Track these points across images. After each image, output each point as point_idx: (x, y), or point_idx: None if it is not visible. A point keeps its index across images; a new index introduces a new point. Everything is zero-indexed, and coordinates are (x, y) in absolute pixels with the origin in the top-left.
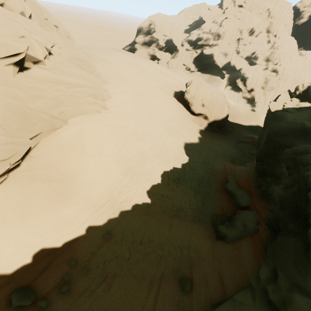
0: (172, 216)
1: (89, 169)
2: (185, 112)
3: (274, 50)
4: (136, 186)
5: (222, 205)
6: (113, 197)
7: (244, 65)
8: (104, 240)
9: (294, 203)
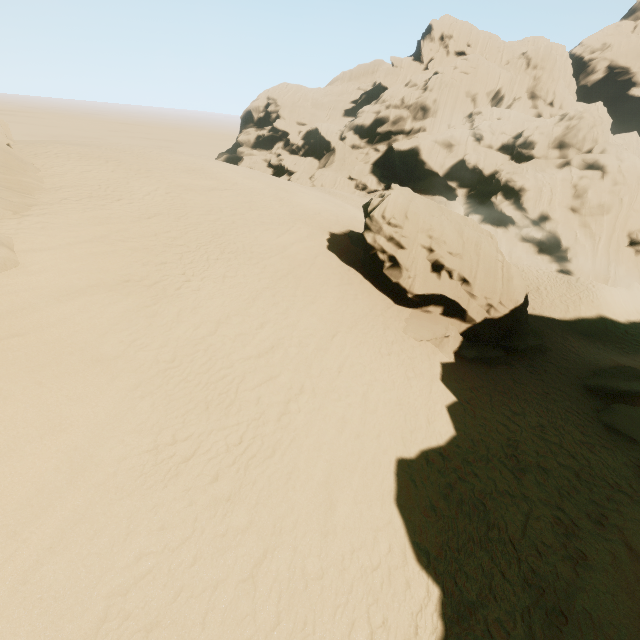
0: None
1: None
2: (372, 298)
3: (573, 121)
4: None
5: None
6: None
7: (503, 164)
8: None
9: None
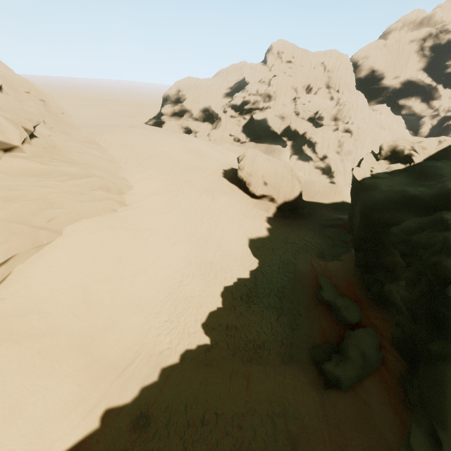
0: (248, 360)
1: (102, 304)
2: (242, 196)
3: (341, 107)
4: (184, 319)
5: (322, 327)
6: (147, 345)
7: (308, 128)
8: (136, 432)
9: (428, 308)
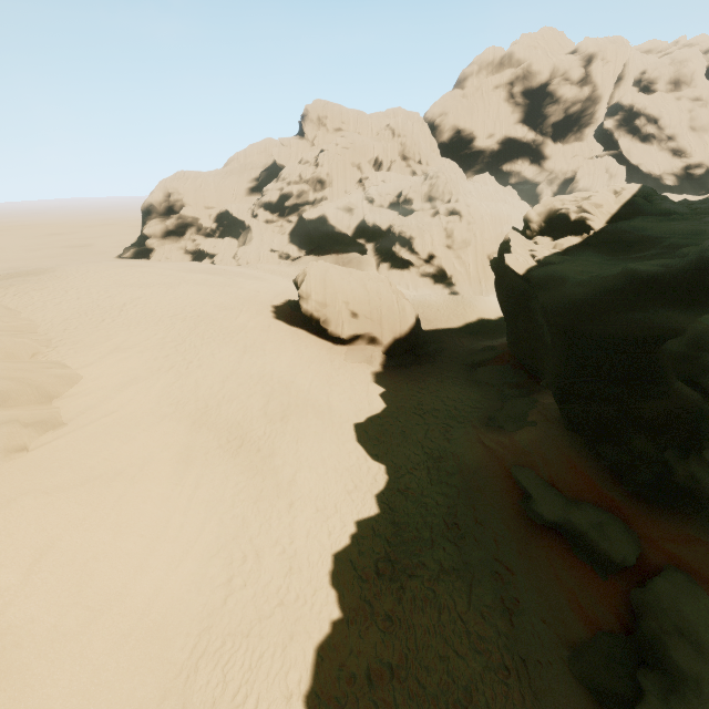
0: None
1: None
2: (318, 345)
3: (433, 180)
4: (254, 707)
5: (568, 590)
6: None
7: (394, 219)
8: None
9: None
